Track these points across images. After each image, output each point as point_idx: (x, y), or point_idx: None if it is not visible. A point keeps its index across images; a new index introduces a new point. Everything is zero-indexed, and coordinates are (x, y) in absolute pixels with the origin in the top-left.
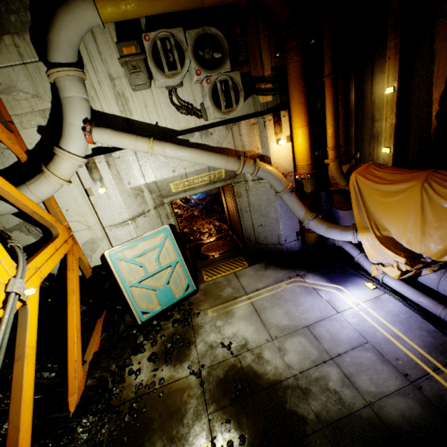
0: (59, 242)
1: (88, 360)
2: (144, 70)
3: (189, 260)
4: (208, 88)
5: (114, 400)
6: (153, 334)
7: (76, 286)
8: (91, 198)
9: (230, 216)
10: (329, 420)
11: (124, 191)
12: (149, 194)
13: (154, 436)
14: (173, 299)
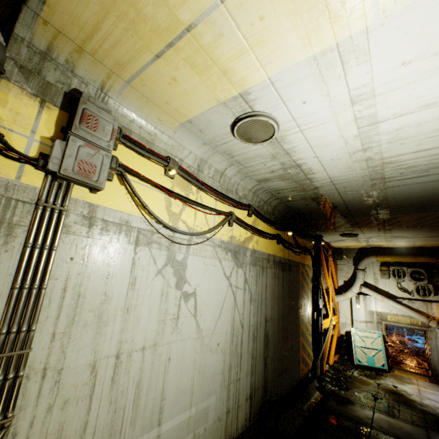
0: (337, 316)
1: (333, 359)
2: (387, 275)
3: (388, 361)
4: (414, 286)
5: (342, 372)
6: (360, 369)
7: (336, 334)
8: (352, 307)
9: (427, 354)
10: (427, 411)
11: (366, 310)
12: (375, 315)
13: (356, 382)
14: (373, 365)
